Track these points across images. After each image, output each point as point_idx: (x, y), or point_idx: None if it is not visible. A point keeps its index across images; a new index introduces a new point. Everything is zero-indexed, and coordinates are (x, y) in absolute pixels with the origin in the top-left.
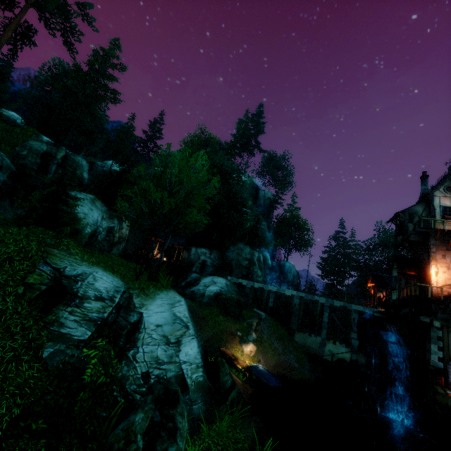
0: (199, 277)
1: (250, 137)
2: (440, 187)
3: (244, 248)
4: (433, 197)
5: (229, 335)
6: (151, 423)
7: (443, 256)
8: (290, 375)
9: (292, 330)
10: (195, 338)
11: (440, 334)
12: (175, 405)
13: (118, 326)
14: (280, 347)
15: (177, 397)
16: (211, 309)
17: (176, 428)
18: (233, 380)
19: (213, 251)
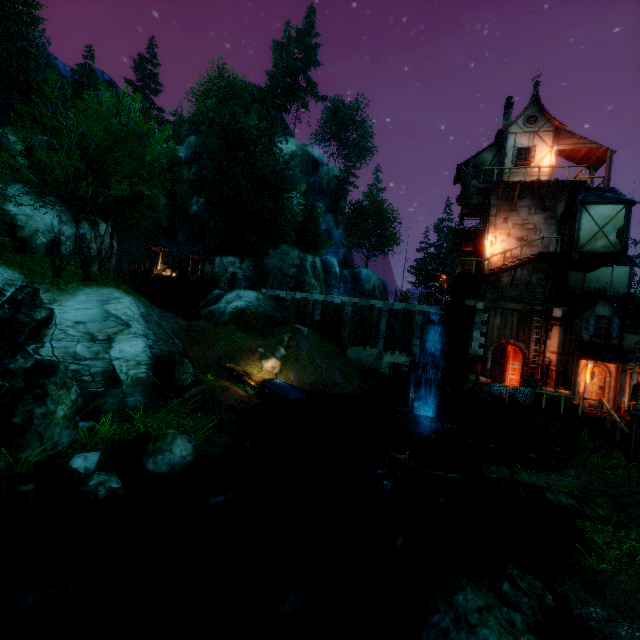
0: (222, 294)
1: (295, 74)
2: (518, 119)
3: (289, 251)
4: (507, 136)
5: (245, 352)
6: (10, 388)
7: (505, 220)
8: (330, 391)
9: (342, 344)
10: (143, 338)
11: (485, 318)
12: (48, 376)
13: (19, 324)
14: (324, 364)
15: (52, 370)
16: (228, 327)
17: (47, 394)
18: (199, 380)
19: (245, 259)
